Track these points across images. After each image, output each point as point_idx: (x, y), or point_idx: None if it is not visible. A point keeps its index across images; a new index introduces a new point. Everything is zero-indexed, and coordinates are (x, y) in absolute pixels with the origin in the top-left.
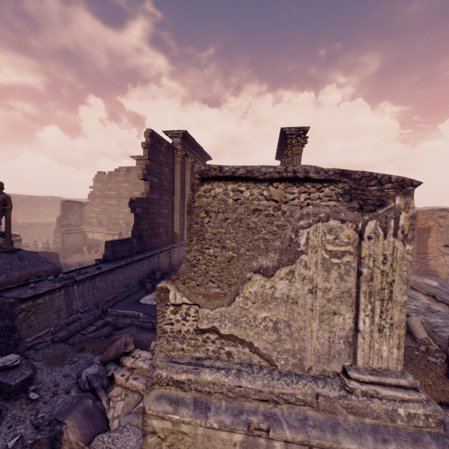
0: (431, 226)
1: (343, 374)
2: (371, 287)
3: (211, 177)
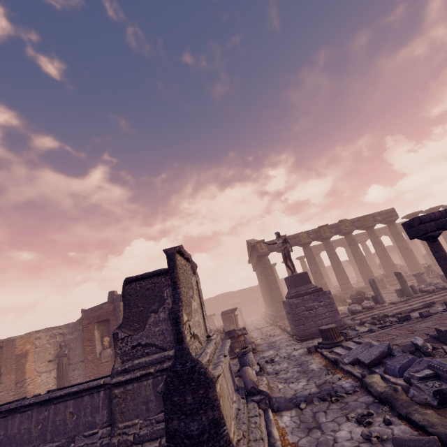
0: (29, 350)
1: (208, 338)
2: (202, 301)
3: (181, 251)
